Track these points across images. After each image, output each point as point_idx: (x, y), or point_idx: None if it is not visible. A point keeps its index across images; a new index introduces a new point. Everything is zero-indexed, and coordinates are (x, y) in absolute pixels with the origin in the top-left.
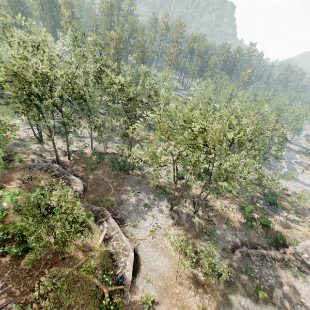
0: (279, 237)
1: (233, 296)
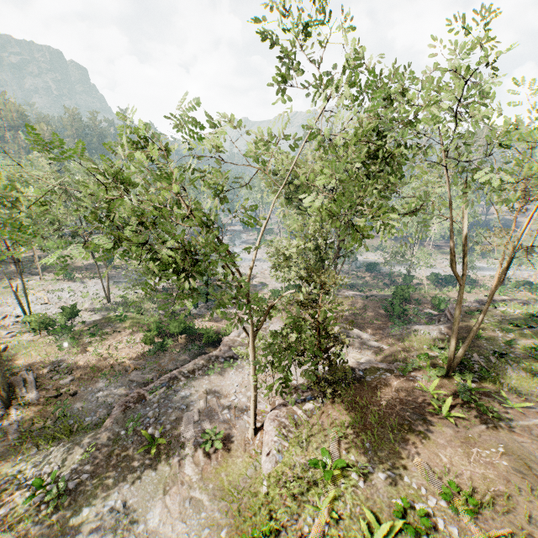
0: (206, 334)
1: (86, 510)
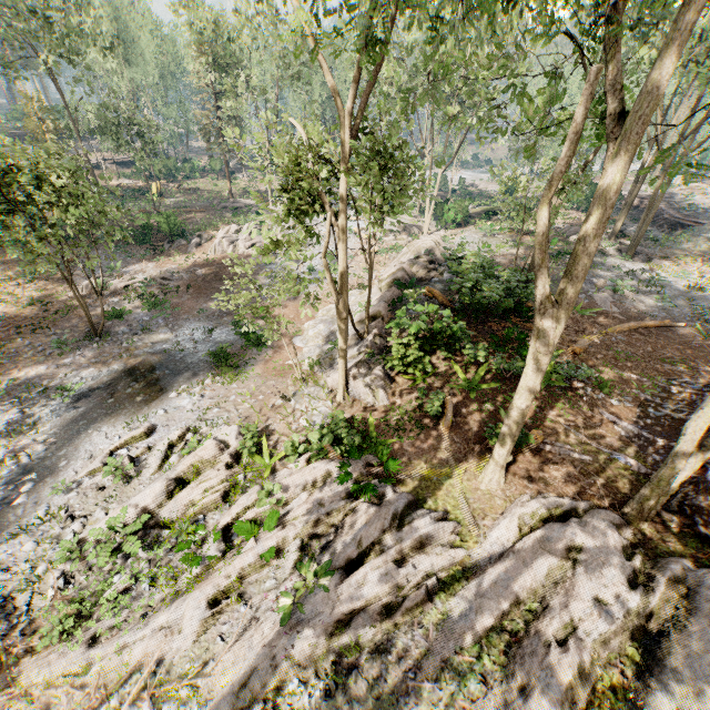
0: None
1: None
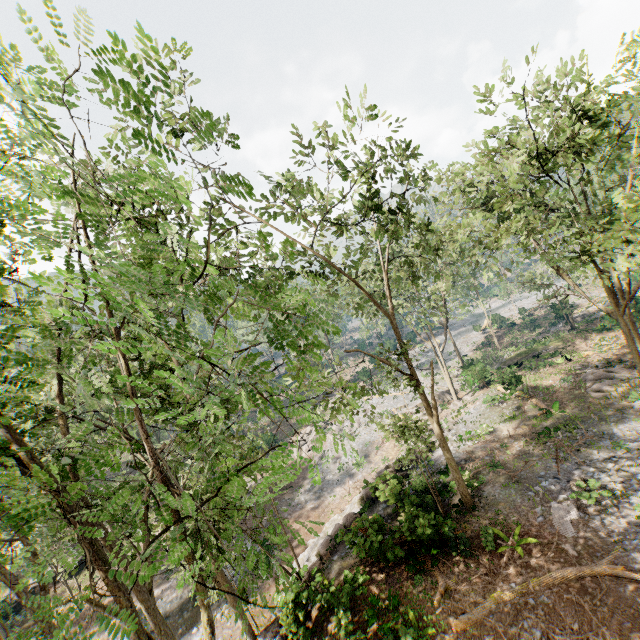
0: None
1: None
